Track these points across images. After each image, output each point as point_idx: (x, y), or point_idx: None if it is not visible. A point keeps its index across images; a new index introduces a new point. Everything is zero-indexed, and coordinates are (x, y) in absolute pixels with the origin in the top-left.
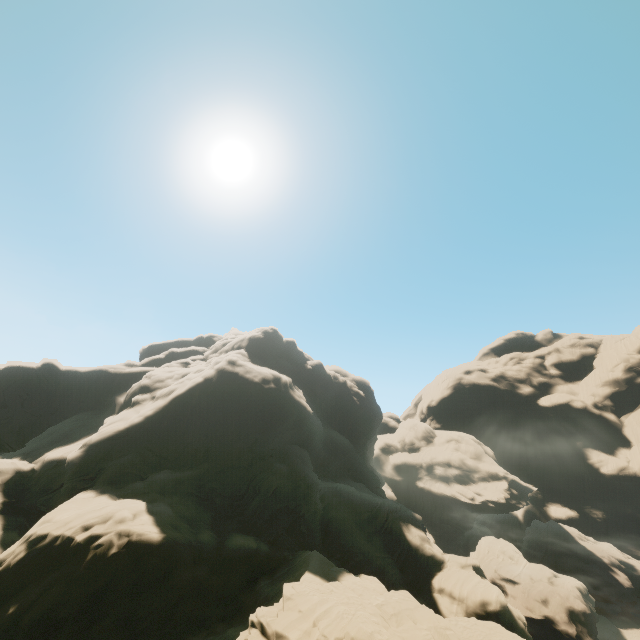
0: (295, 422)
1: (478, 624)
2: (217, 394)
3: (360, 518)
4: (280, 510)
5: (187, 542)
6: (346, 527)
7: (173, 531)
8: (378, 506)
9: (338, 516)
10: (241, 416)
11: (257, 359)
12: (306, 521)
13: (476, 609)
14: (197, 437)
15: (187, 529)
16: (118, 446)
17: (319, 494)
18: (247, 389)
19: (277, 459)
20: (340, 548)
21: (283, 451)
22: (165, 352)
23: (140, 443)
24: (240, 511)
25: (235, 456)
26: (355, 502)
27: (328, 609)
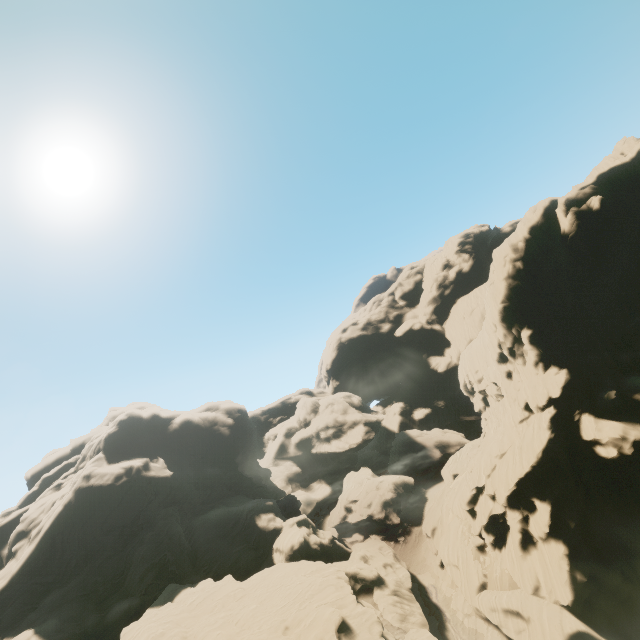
0: (156, 492)
1: (264, 572)
2: (79, 512)
3: (226, 530)
4: (147, 569)
5: (72, 634)
6: (211, 545)
7: (57, 635)
8: (241, 512)
9: (203, 541)
10: (103, 519)
11: (114, 455)
12: (174, 562)
13: (289, 553)
14: (74, 552)
15: (72, 625)
16: (7, 597)
17: (192, 530)
18: (104, 494)
19: (146, 530)
20: (206, 563)
21: (151, 520)
22: (38, 482)
23: (26, 584)
24: (121, 584)
25: (109, 548)
26: (222, 520)
27: (139, 632)
